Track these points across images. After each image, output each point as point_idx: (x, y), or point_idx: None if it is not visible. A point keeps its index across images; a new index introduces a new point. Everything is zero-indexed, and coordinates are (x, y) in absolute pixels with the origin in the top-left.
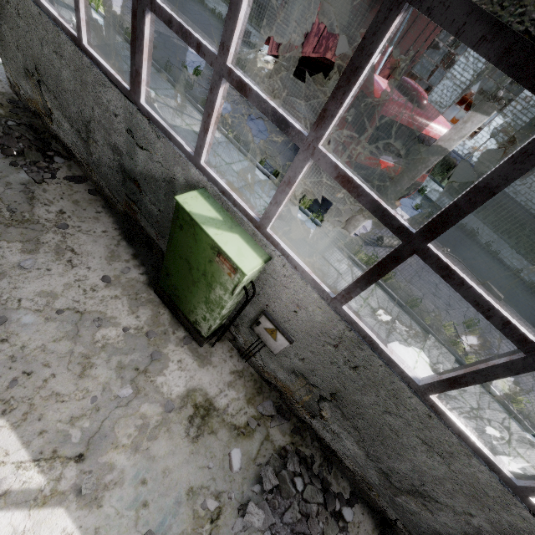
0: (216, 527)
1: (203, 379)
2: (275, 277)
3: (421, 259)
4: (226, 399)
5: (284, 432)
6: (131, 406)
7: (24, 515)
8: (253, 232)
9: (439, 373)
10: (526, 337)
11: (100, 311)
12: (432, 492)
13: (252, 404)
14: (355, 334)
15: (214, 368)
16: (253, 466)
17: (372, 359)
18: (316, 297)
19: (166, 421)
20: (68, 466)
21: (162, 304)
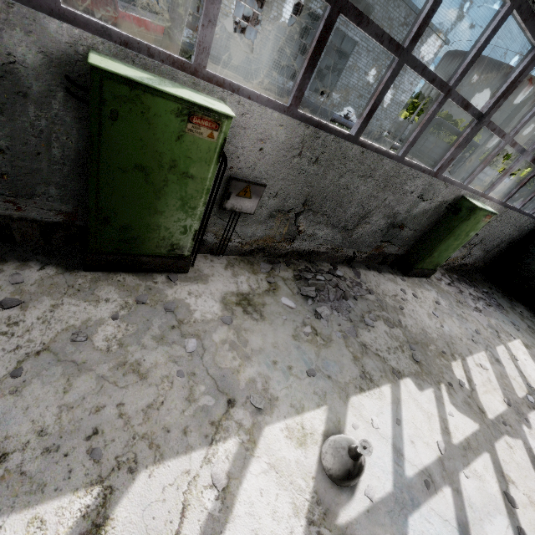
0: (320, 334)
1: (219, 288)
2: (232, 124)
3: (344, 16)
4: (245, 284)
5: (286, 269)
6: (208, 347)
7: (256, 462)
8: (193, 82)
9: (358, 118)
10: (398, 44)
11: (62, 330)
12: (368, 208)
13: (257, 273)
14: (313, 128)
15: (214, 276)
16: (297, 297)
17: (327, 141)
18: (277, 116)
19: (238, 328)
20: (232, 415)
21: (110, 274)
